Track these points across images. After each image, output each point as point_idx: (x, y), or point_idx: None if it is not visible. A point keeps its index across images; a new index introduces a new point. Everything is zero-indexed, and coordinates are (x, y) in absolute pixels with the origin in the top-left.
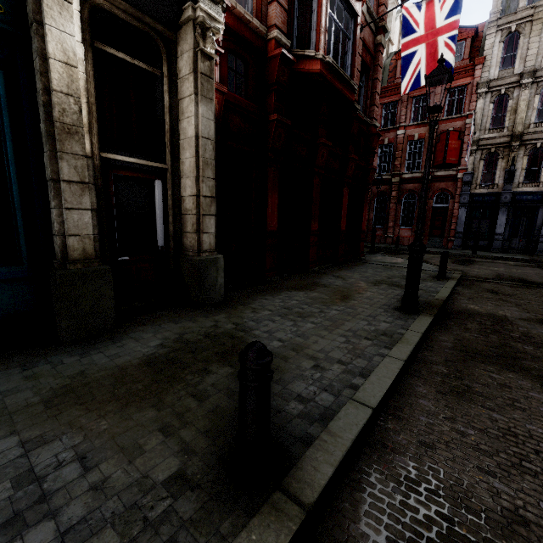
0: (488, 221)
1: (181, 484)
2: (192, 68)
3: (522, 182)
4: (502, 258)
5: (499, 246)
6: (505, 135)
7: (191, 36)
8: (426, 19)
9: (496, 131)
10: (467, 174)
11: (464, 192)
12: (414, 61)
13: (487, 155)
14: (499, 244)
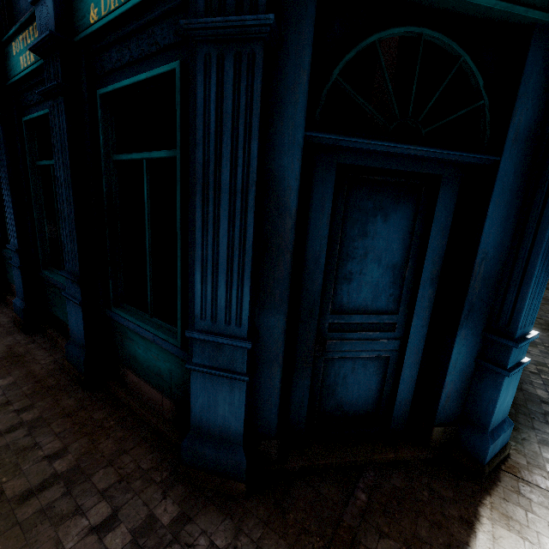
0: None
1: None
2: None
3: None
4: None
5: None
6: None
7: None
8: None
9: None
10: None
11: None
12: None
13: None
14: None
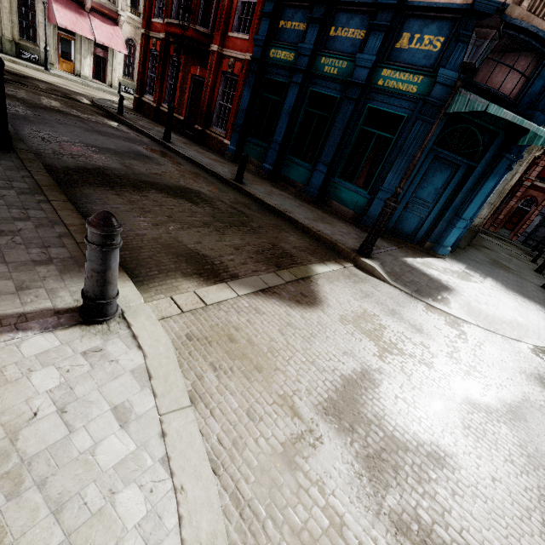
0: None
1: (537, 286)
2: (527, 161)
3: None
4: None
5: None
6: None
7: (535, 149)
8: None
9: None
10: None
11: None
12: None
13: None
14: None
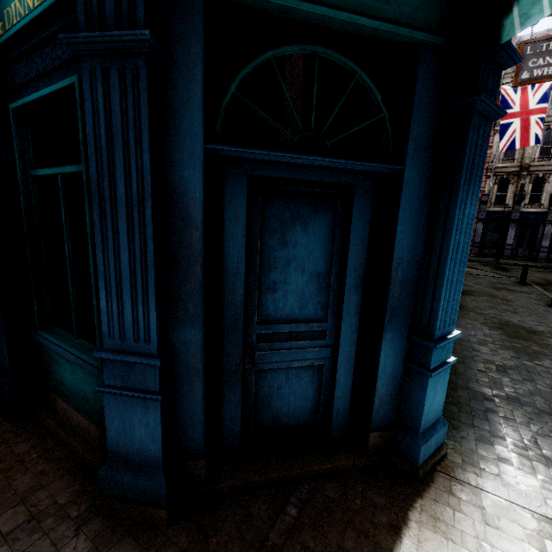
0: (499, 233)
1: None
2: None
3: (527, 204)
4: (520, 265)
5: (509, 254)
6: (515, 165)
7: None
8: (521, 100)
9: (508, 162)
10: (485, 195)
11: (482, 209)
12: (511, 129)
13: (499, 180)
14: (509, 253)
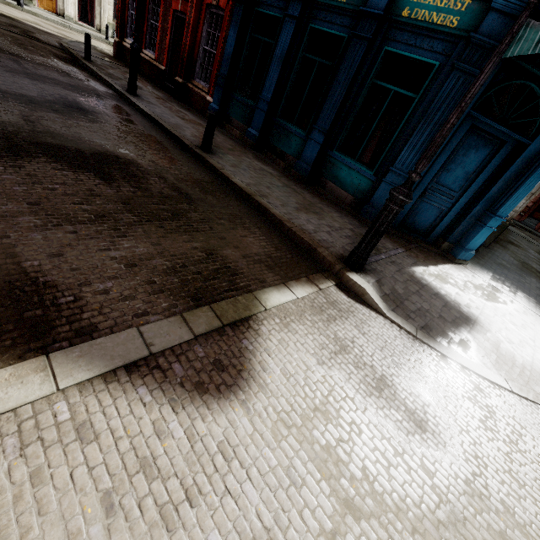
0: None
1: None
2: None
3: None
4: None
5: None
6: None
7: None
8: None
9: None
10: None
11: None
12: None
13: None
14: None
